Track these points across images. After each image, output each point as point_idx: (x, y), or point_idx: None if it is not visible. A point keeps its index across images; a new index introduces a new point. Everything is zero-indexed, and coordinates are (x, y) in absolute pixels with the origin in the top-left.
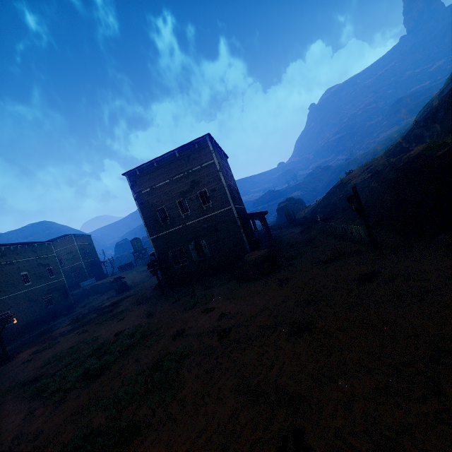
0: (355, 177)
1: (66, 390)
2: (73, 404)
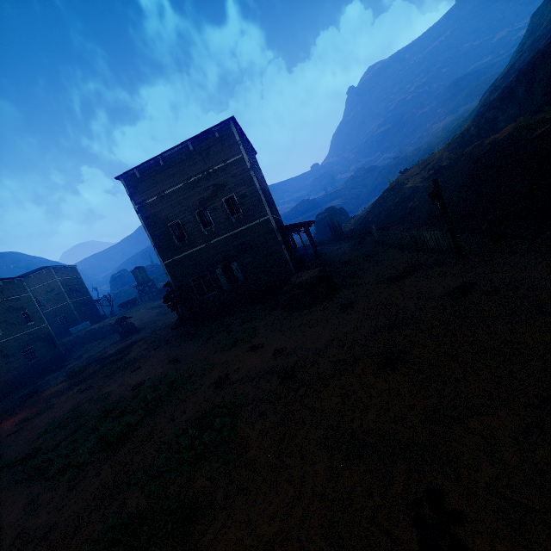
0: (413, 176)
1: (78, 466)
2: (94, 483)
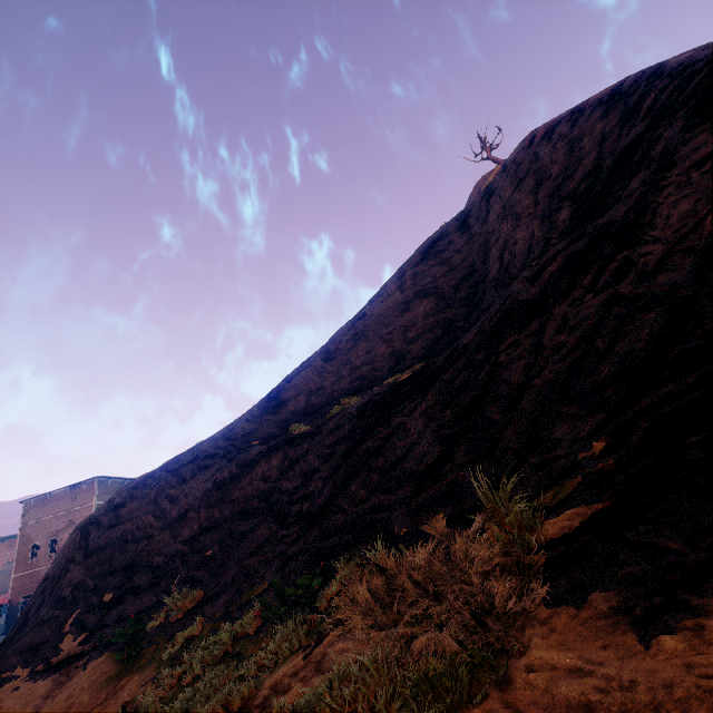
0: None
1: None
2: None
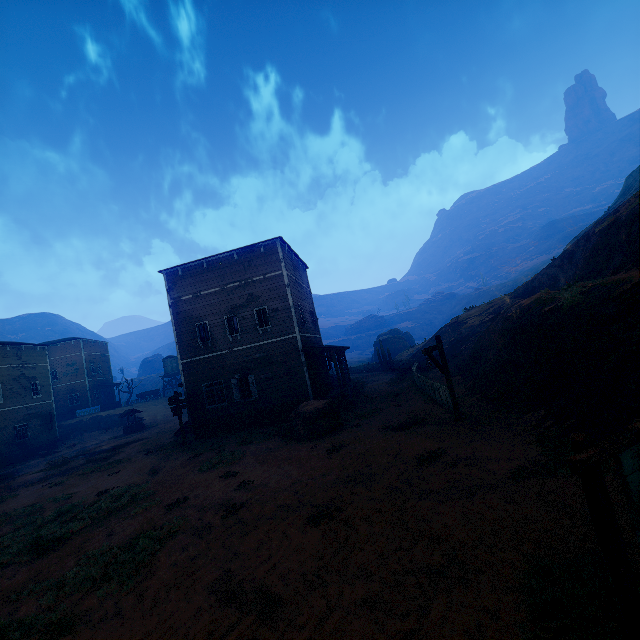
0: (474, 317)
1: None
2: (3, 585)
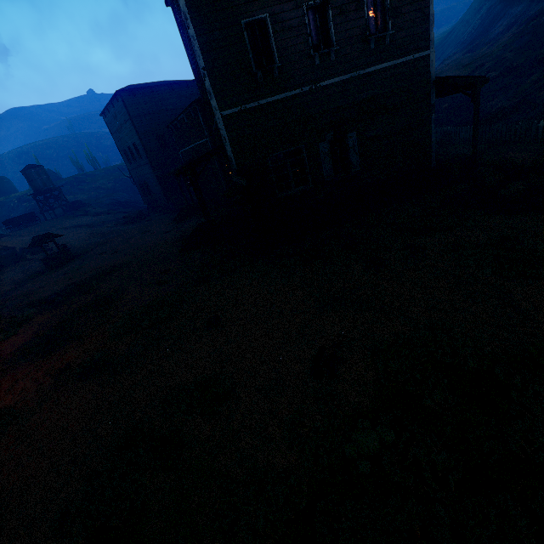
0: None
1: None
2: None
